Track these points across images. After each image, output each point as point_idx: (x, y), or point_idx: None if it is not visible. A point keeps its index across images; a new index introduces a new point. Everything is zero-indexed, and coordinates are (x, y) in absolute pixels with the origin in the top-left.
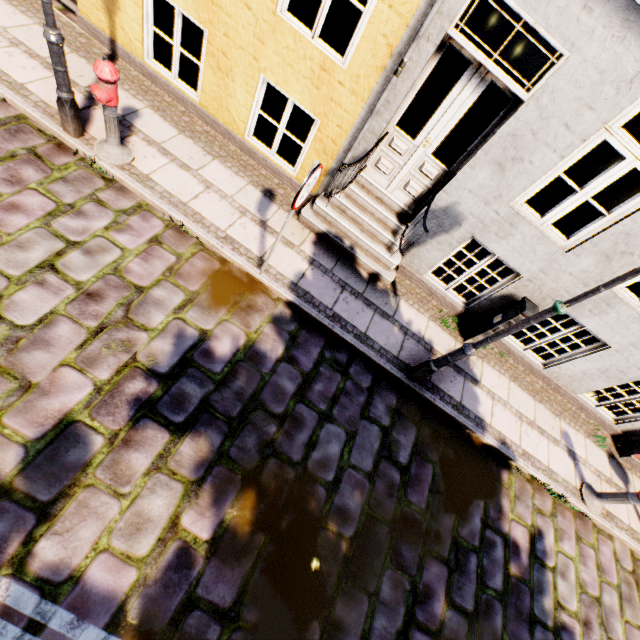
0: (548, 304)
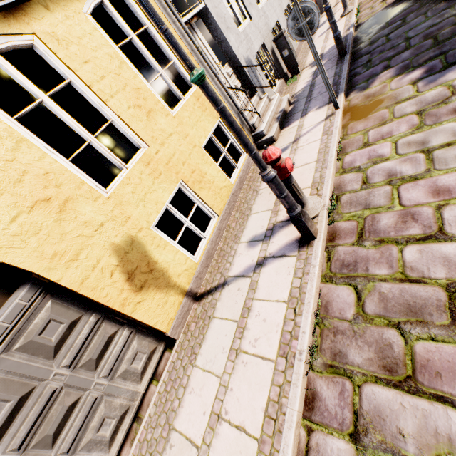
0: (270, 37)
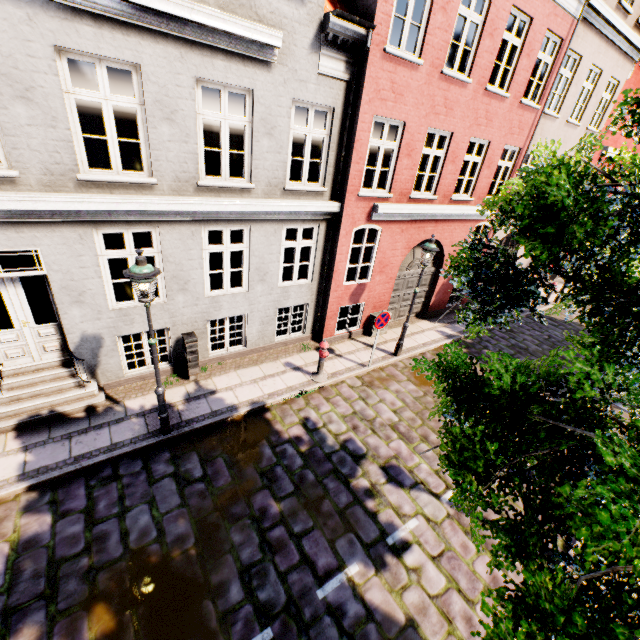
0: (198, 325)
